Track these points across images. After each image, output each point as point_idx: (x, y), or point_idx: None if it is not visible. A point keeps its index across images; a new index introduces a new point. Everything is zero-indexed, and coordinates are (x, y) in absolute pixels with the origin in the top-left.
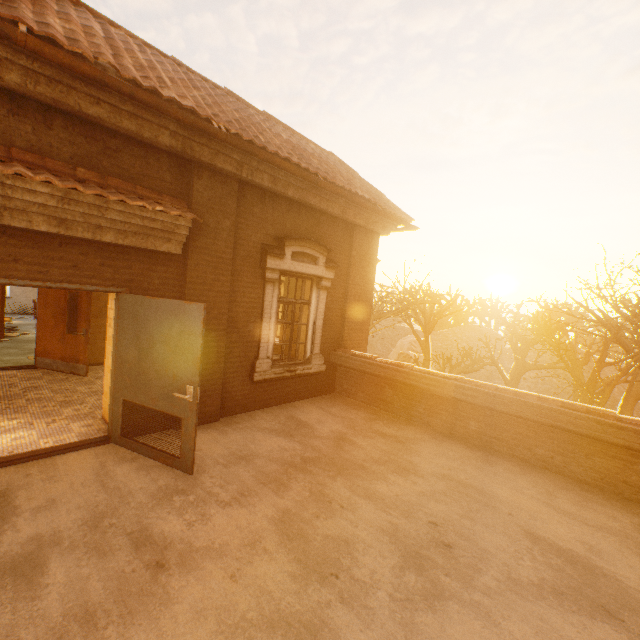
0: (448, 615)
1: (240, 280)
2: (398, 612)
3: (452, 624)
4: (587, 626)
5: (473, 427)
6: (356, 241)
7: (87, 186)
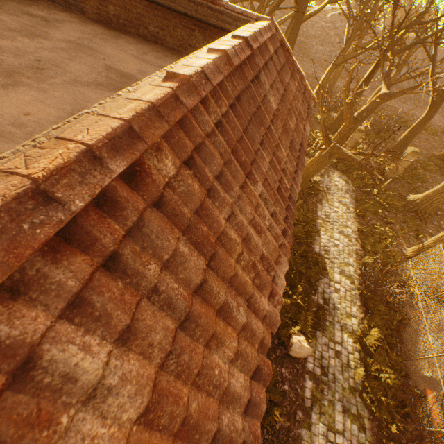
0: (16, 91)
1: None
2: None
3: (16, 94)
4: (104, 94)
5: (112, 12)
6: None
7: None
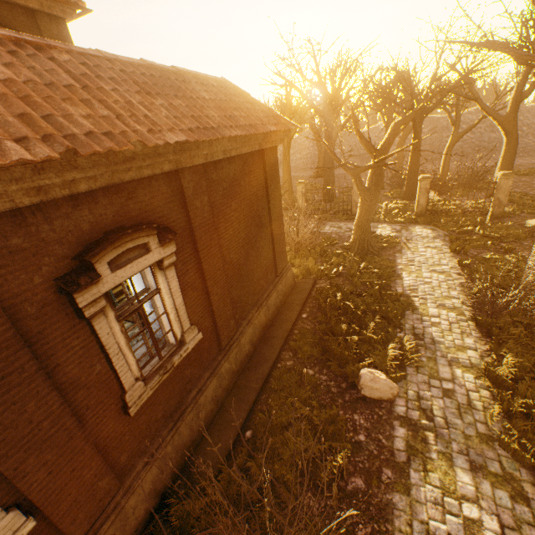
0: None
1: None
2: None
3: None
4: None
5: None
6: (43, 25)
7: None
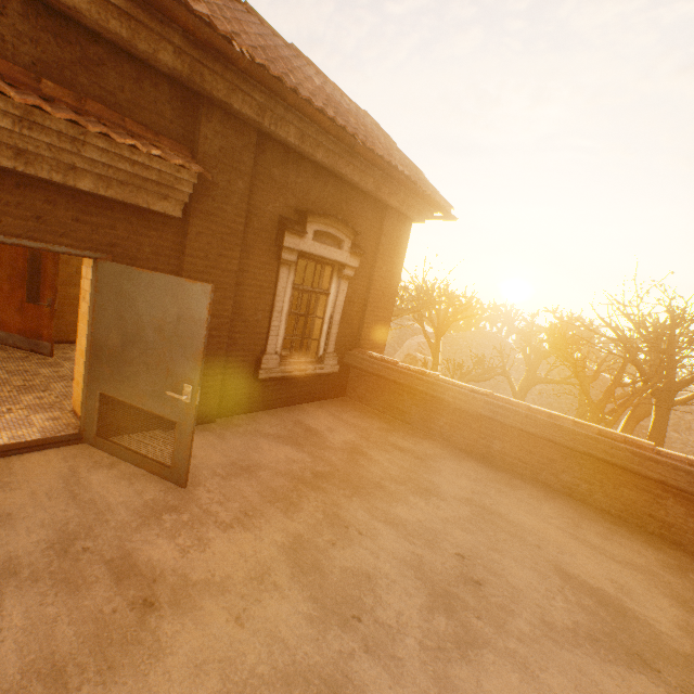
0: (483, 667)
1: (251, 258)
2: (430, 664)
3: (488, 678)
4: (625, 678)
5: (497, 447)
6: (387, 226)
7: (56, 107)
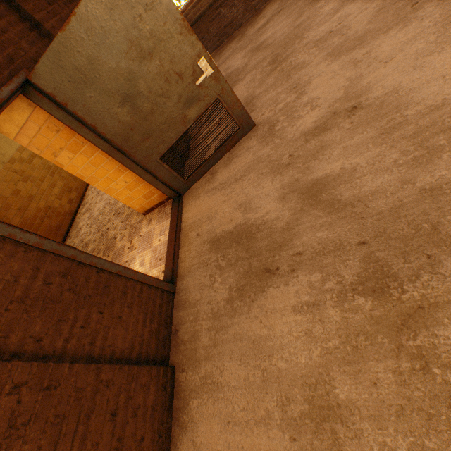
0: None
1: None
2: None
3: None
4: None
5: None
6: None
7: None
